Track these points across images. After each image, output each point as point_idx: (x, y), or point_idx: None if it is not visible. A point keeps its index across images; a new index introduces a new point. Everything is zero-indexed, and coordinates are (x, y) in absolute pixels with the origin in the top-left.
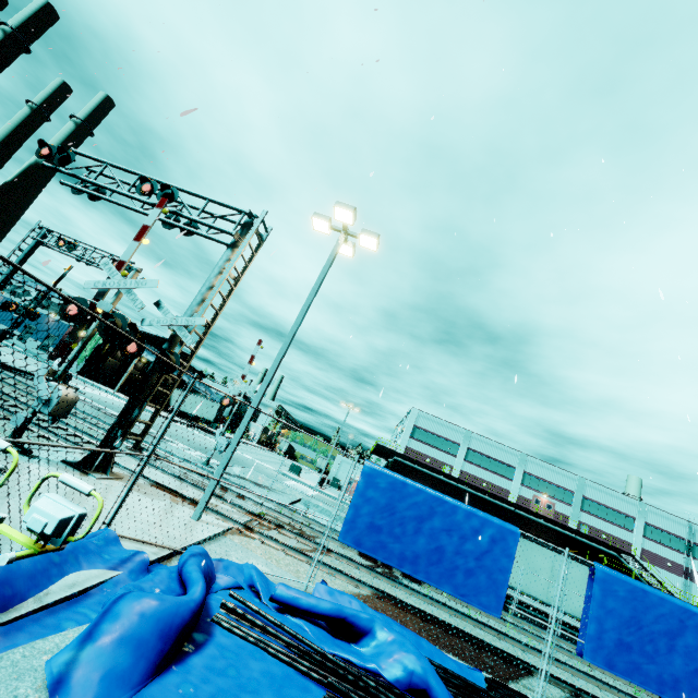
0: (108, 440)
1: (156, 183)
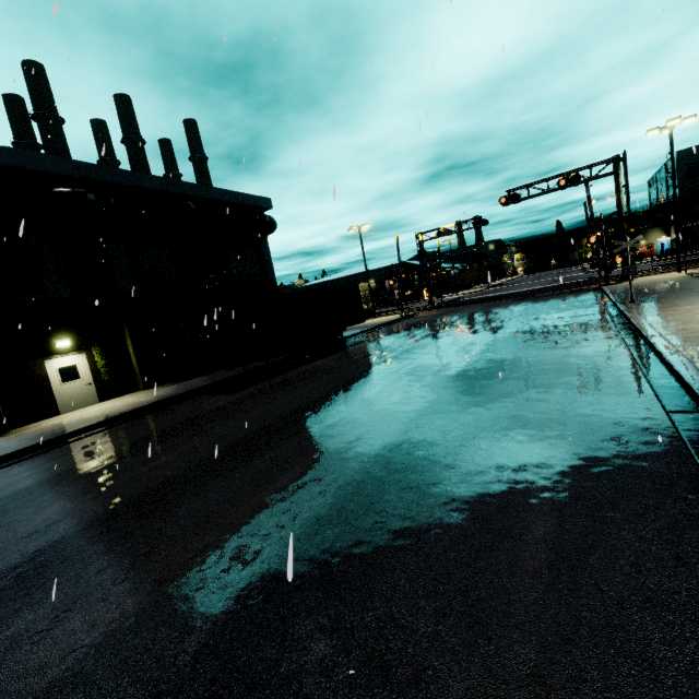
0: None
1: (565, 178)
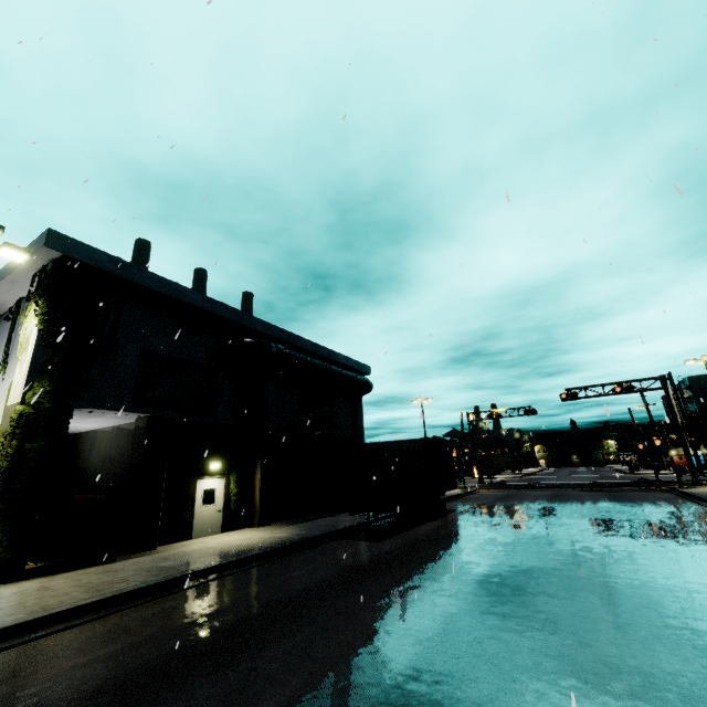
0: (695, 475)
1: (619, 386)
